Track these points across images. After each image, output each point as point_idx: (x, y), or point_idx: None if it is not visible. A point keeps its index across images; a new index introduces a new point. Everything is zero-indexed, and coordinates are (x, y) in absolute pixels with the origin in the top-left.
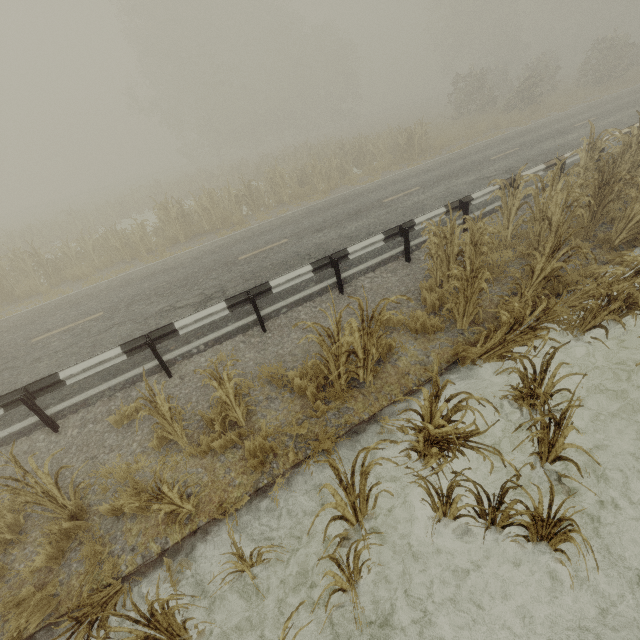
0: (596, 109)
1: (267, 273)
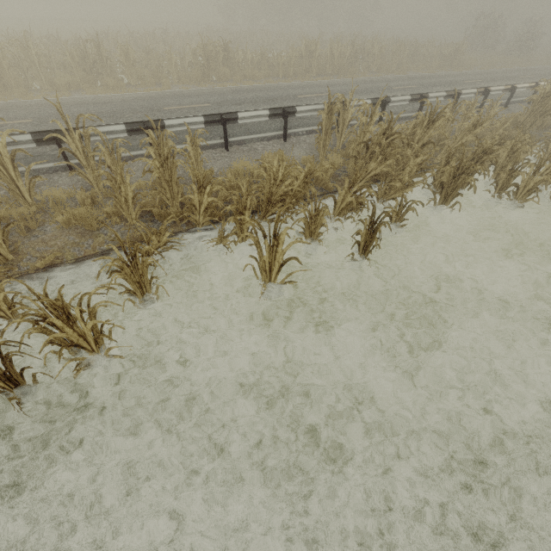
0: None
1: None
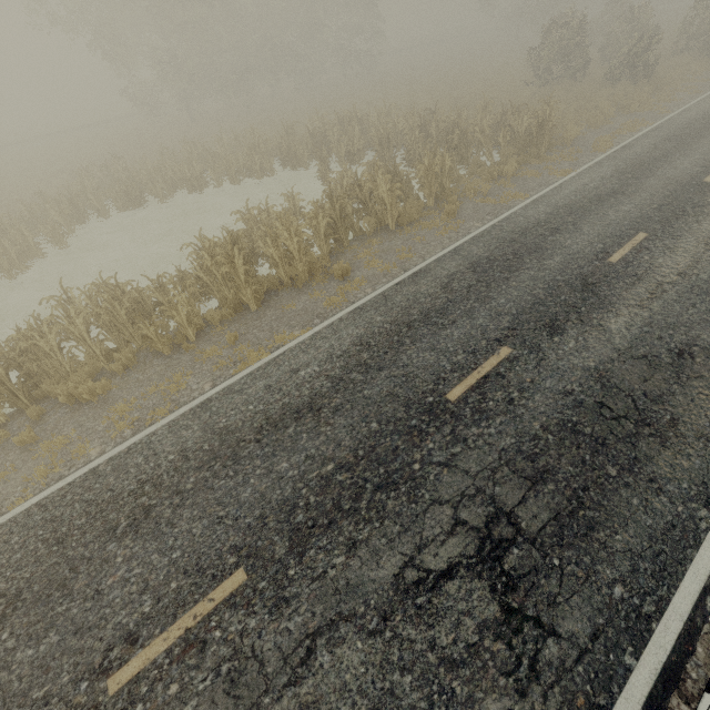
0: None
1: (562, 460)
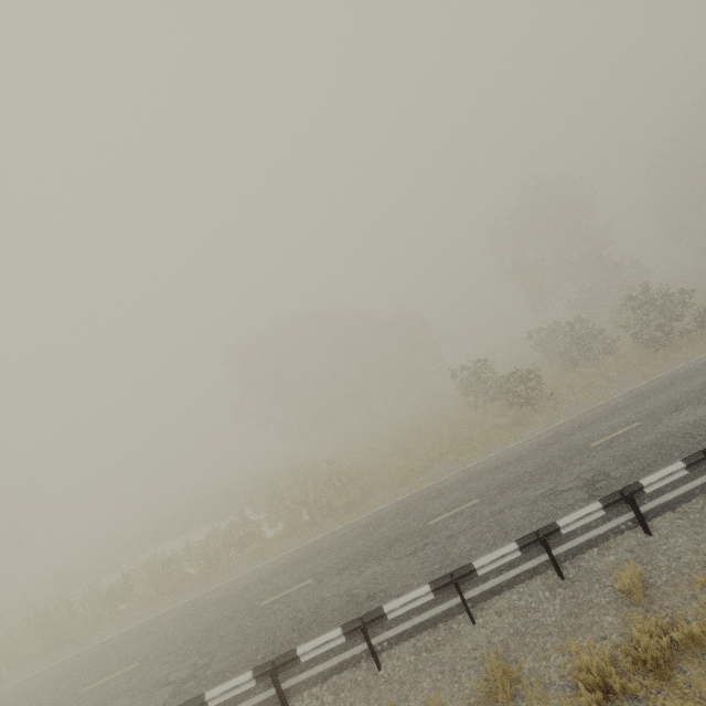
0: (529, 457)
1: None
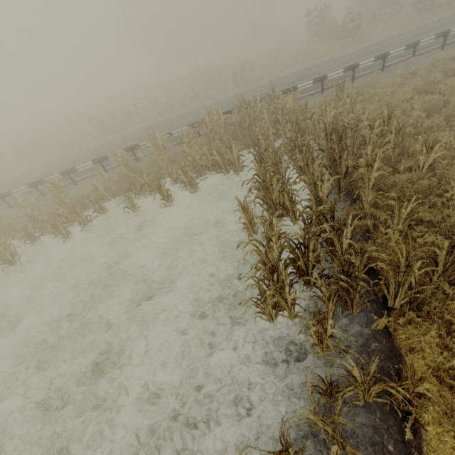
0: (360, 51)
1: None
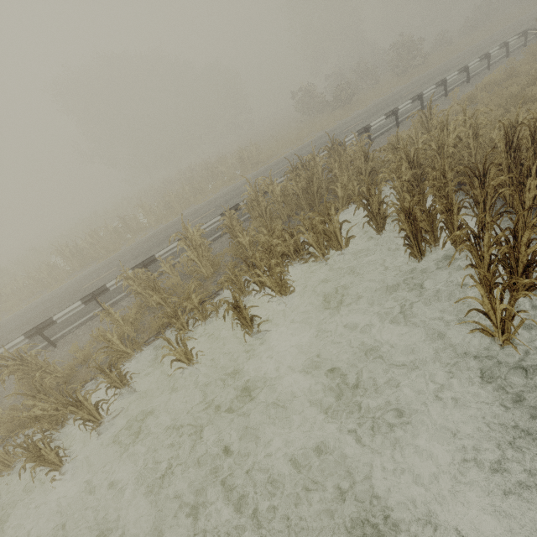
0: (373, 108)
1: None
